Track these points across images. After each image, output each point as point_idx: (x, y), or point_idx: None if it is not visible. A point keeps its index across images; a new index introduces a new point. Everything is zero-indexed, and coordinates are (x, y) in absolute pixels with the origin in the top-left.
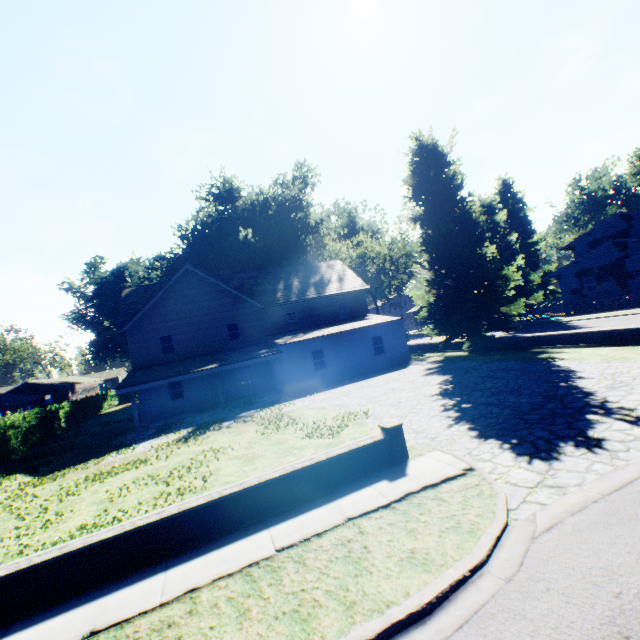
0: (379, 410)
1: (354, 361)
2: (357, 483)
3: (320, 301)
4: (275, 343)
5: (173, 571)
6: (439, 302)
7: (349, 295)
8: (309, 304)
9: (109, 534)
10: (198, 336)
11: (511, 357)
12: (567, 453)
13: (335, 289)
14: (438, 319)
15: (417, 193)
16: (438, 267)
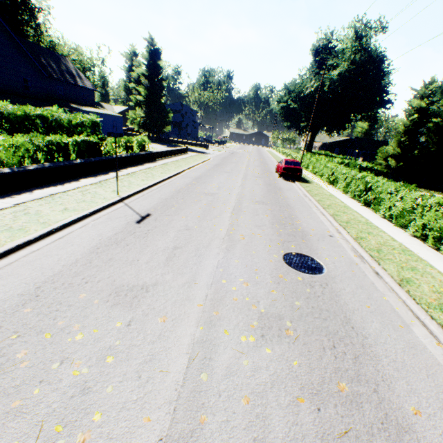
0: (158, 148)
1: (107, 130)
2: (186, 154)
3: (75, 87)
4: (72, 107)
5: (180, 157)
6: (148, 117)
7: (89, 90)
8: (70, 86)
9: (171, 149)
10: (3, 77)
11: (170, 144)
12: (207, 155)
13: (82, 83)
14: (145, 123)
15: (151, 67)
16: (148, 102)
